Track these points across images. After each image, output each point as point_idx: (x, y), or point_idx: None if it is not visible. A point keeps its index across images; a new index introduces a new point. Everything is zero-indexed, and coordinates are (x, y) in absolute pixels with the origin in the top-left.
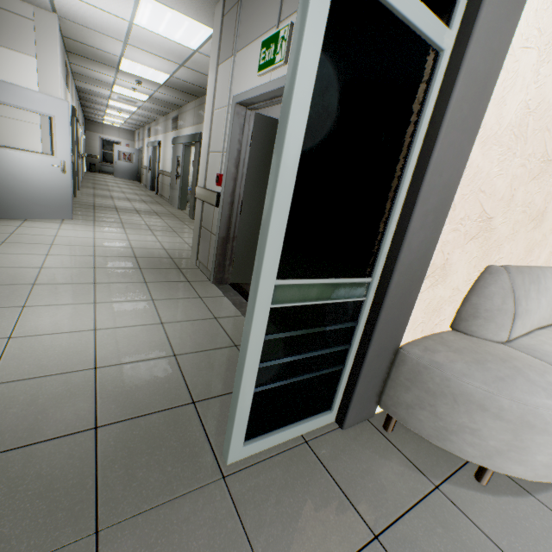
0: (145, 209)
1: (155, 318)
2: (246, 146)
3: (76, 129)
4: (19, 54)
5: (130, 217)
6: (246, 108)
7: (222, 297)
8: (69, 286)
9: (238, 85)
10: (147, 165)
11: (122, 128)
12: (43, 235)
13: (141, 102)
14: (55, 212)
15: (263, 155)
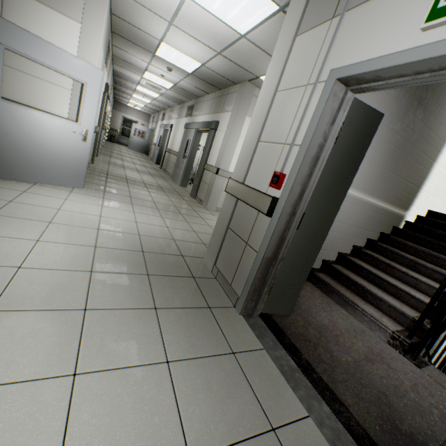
0: (151, 182)
1: (176, 437)
2: (331, 140)
3: (105, 105)
4: (65, 18)
5: (138, 191)
6: (346, 88)
7: (260, 350)
8: (44, 318)
9: (345, 54)
10: (156, 142)
11: (141, 111)
12: (45, 207)
13: (164, 89)
14: (67, 179)
15: (345, 156)
